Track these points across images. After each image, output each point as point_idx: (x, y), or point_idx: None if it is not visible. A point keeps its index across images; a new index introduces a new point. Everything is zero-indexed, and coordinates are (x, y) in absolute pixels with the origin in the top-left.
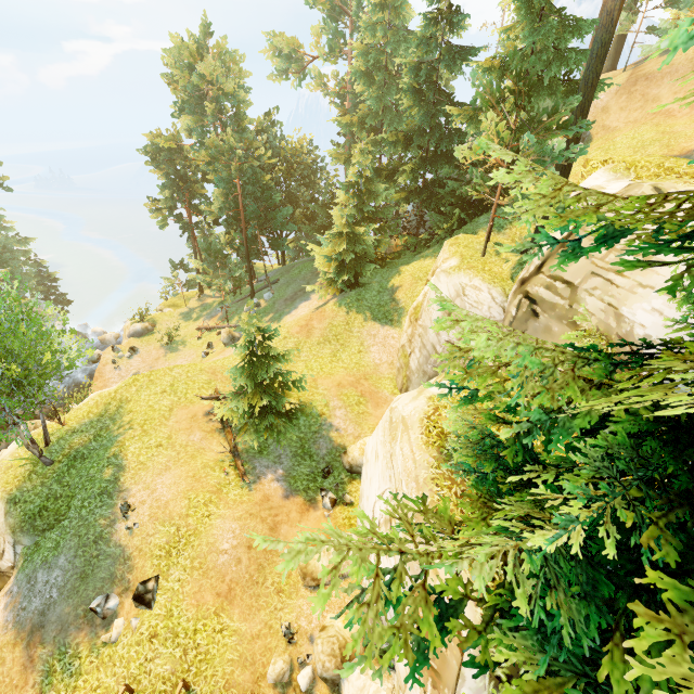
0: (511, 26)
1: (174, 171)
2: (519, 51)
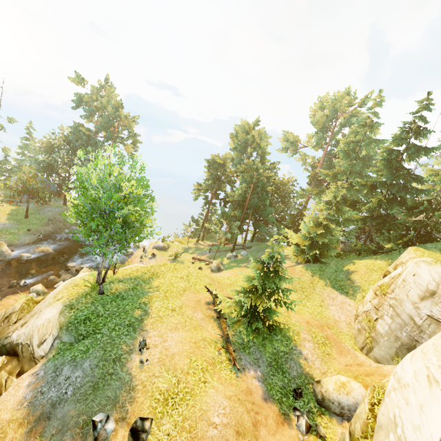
0: None
1: (216, 174)
2: None
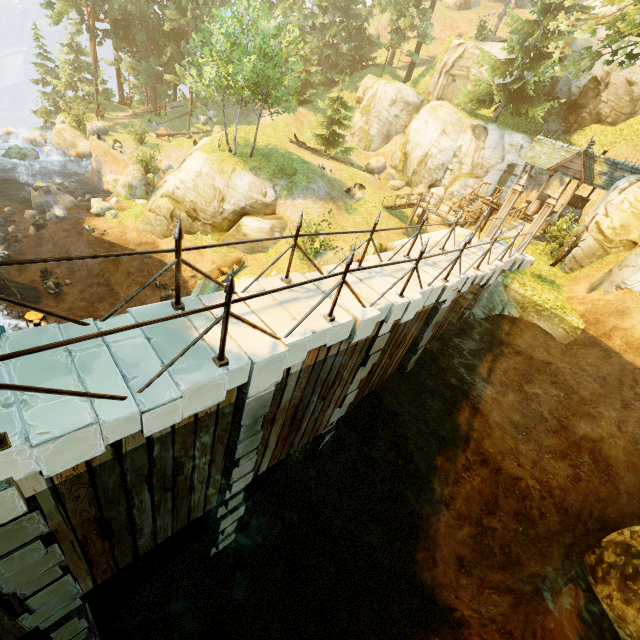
0: None
1: None
2: None
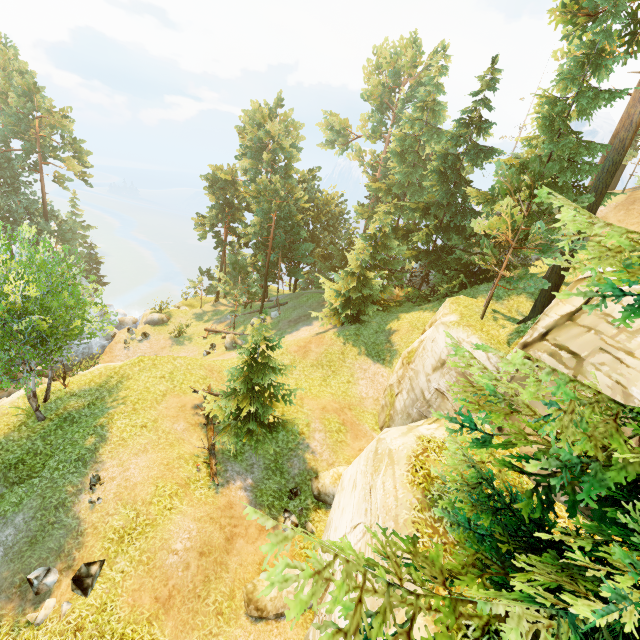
0: (532, 137)
1: (224, 198)
2: (538, 157)
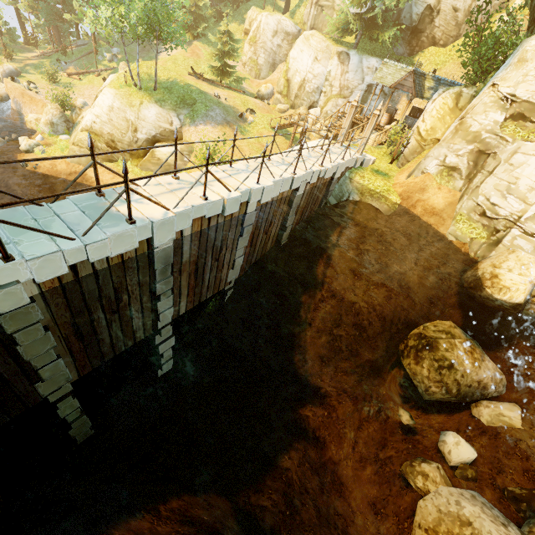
0: None
1: None
2: None
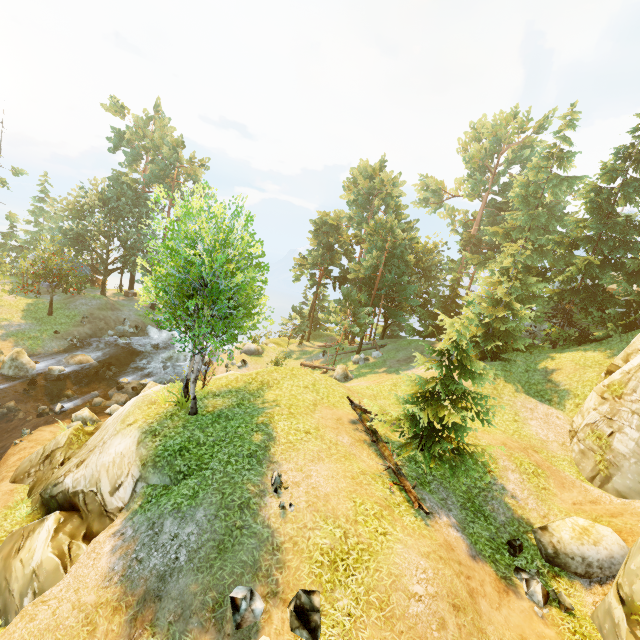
0: None
1: (326, 241)
2: None
